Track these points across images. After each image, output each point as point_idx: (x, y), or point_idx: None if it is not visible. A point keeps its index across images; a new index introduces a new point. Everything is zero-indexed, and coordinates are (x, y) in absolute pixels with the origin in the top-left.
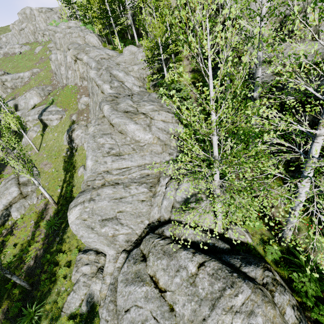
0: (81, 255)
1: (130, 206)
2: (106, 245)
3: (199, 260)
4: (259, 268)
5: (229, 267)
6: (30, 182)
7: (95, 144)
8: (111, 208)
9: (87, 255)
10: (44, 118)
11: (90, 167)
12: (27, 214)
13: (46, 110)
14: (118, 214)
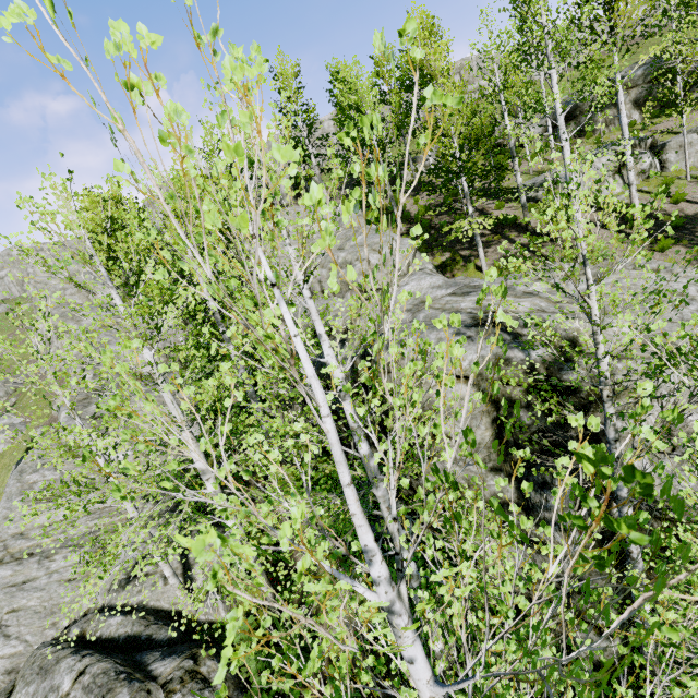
0: None
1: (39, 595)
2: None
3: (82, 666)
4: (181, 657)
5: (129, 666)
6: None
7: (18, 485)
8: None
9: None
10: None
11: None
12: None
13: None
14: (6, 616)
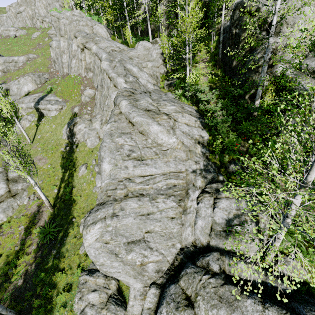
0: (86, 277)
1: (159, 224)
2: (132, 277)
3: None
4: None
5: None
6: (21, 178)
7: (113, 144)
8: (138, 227)
9: (94, 278)
10: (41, 107)
11: (108, 171)
12: (15, 217)
13: (44, 98)
14: (146, 235)
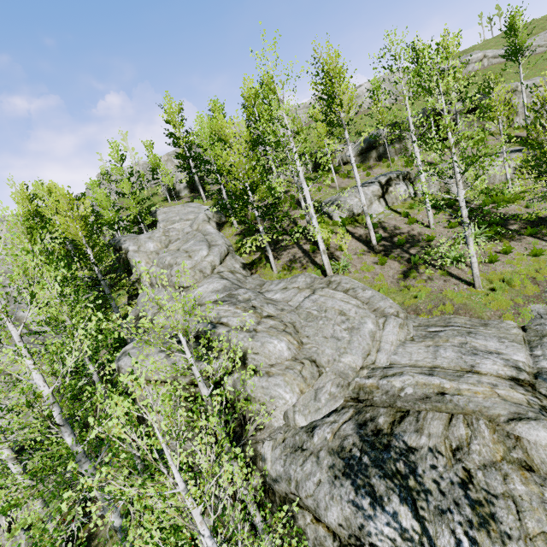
0: None
1: None
2: None
3: None
4: None
5: None
6: None
7: None
8: None
9: None
10: None
11: None
12: None
13: None
14: None
